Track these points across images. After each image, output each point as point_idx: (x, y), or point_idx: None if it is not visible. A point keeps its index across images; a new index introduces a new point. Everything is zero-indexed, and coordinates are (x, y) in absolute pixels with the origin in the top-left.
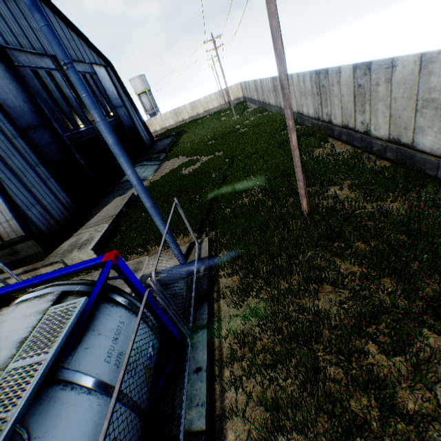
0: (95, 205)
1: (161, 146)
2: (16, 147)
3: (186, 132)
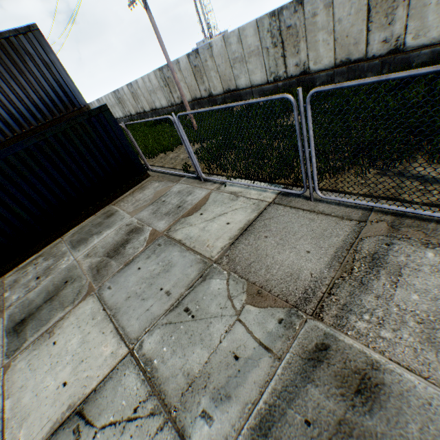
0: None
1: None
2: None
3: None
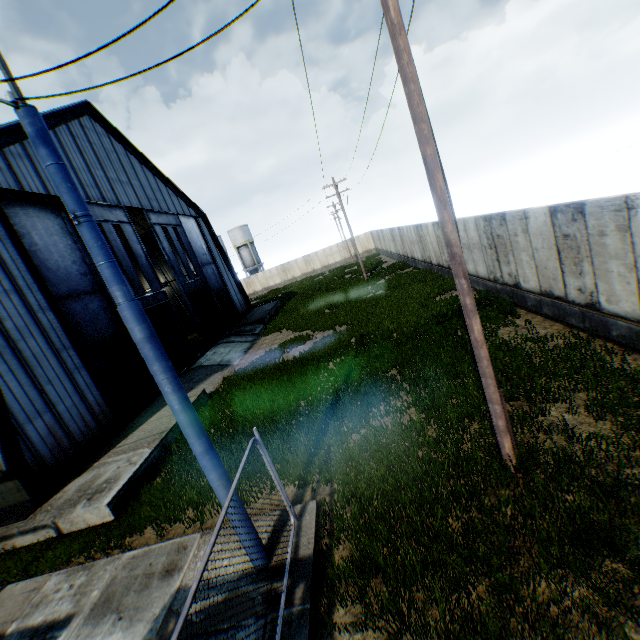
0: (144, 408)
1: (259, 314)
2: (39, 324)
3: (296, 294)
